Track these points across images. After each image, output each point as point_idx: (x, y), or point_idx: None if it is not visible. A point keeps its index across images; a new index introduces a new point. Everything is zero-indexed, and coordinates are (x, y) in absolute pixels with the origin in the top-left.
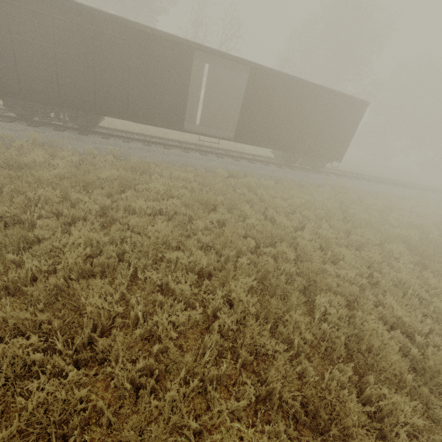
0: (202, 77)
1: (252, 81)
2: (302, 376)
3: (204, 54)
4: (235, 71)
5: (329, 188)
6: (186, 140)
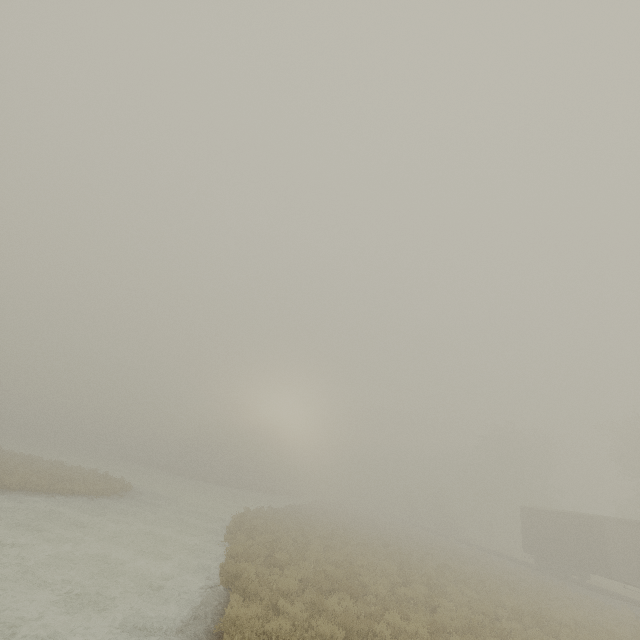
0: None
1: None
2: None
3: None
4: None
5: None
6: None
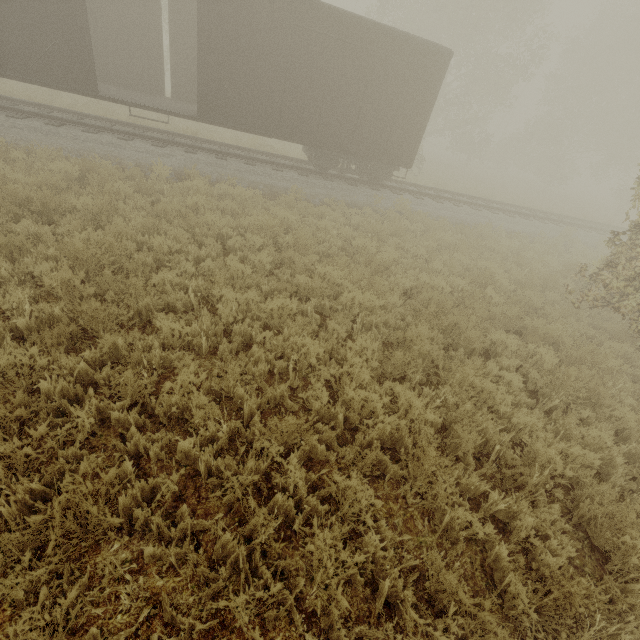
0: (160, 5)
1: None
2: None
3: None
4: None
5: (370, 210)
6: (174, 130)
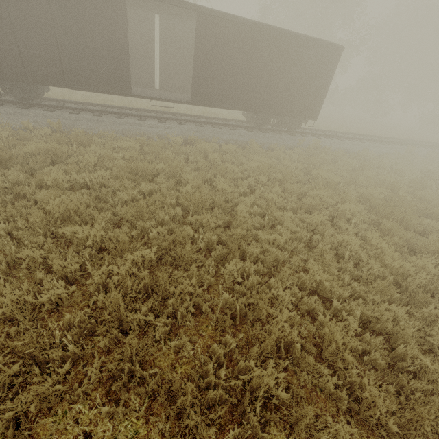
0: (154, 32)
1: (201, 29)
2: (183, 350)
3: (149, 2)
4: (190, 21)
5: (300, 150)
6: (152, 108)
